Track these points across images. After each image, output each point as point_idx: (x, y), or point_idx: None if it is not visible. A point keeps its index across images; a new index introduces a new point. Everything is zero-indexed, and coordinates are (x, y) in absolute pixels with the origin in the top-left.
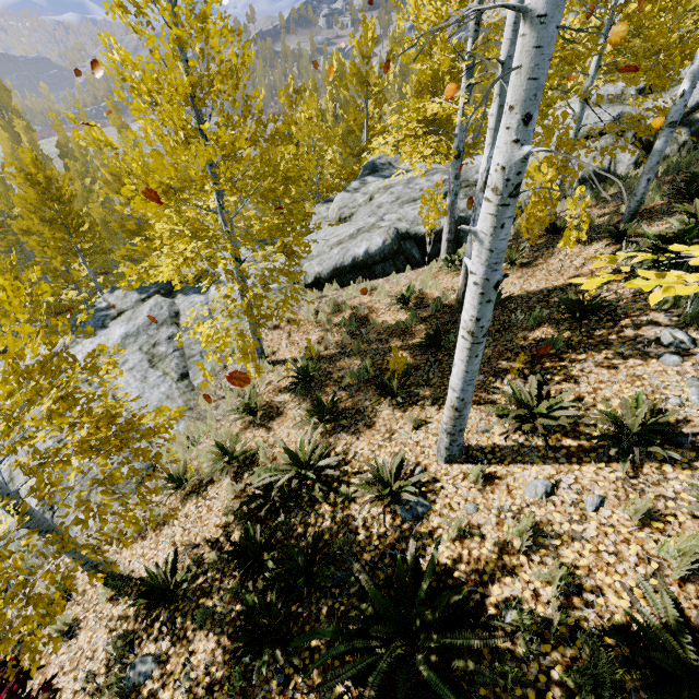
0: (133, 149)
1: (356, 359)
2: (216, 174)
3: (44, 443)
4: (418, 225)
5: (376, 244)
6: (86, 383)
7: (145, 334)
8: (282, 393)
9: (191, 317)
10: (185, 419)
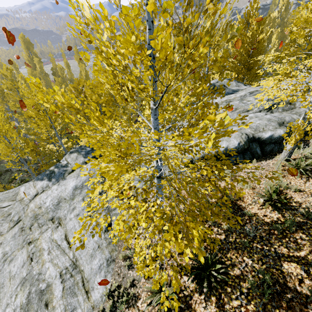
0: (84, 71)
1: (245, 256)
2: (158, 120)
3: (21, 273)
4: (260, 132)
5: (233, 144)
6: (51, 221)
7: (86, 188)
8: (184, 274)
9: (123, 218)
10: (110, 272)
